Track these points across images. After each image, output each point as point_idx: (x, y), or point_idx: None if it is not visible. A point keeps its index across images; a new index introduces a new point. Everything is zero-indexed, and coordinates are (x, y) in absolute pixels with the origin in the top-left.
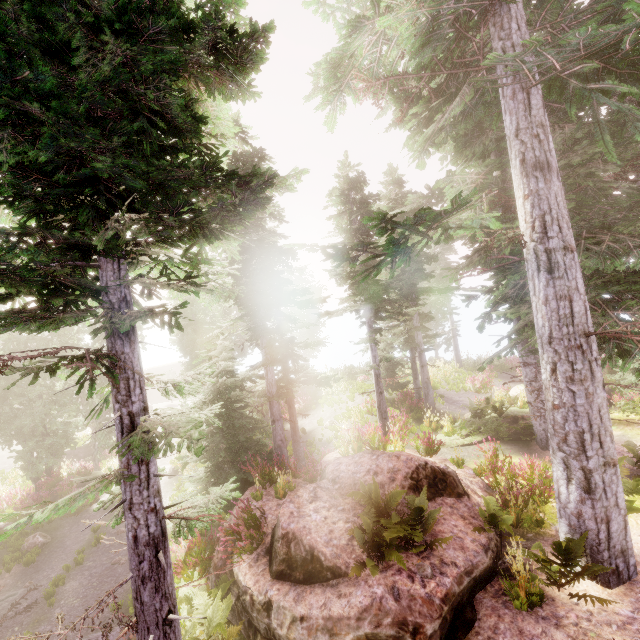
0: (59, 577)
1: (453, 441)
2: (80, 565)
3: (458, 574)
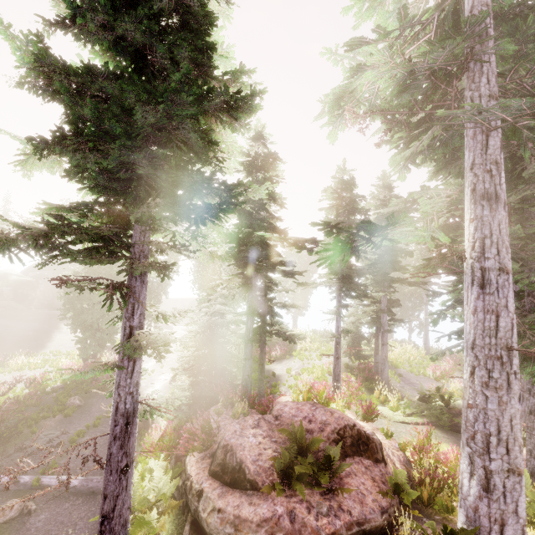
0: (81, 431)
1: (395, 416)
2: (96, 427)
3: (349, 521)
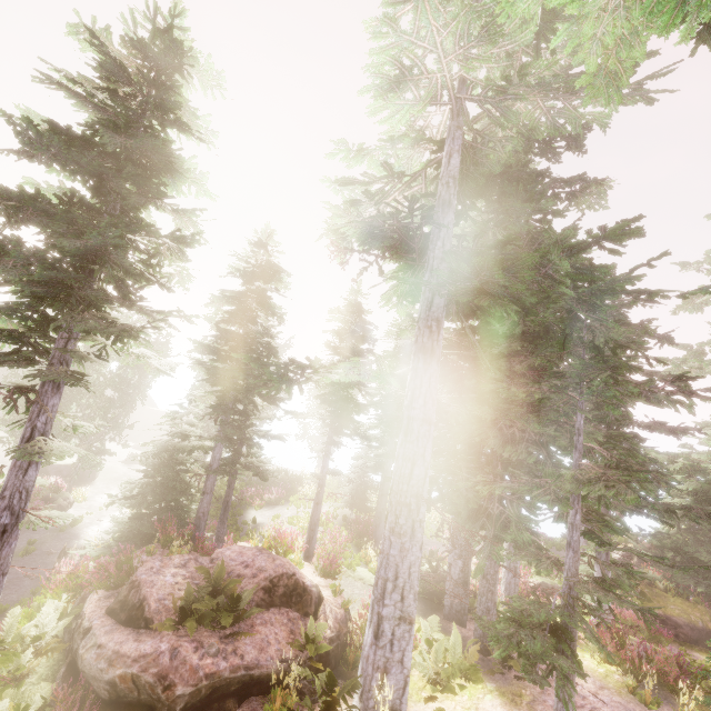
0: None
1: (373, 579)
2: None
3: (238, 664)
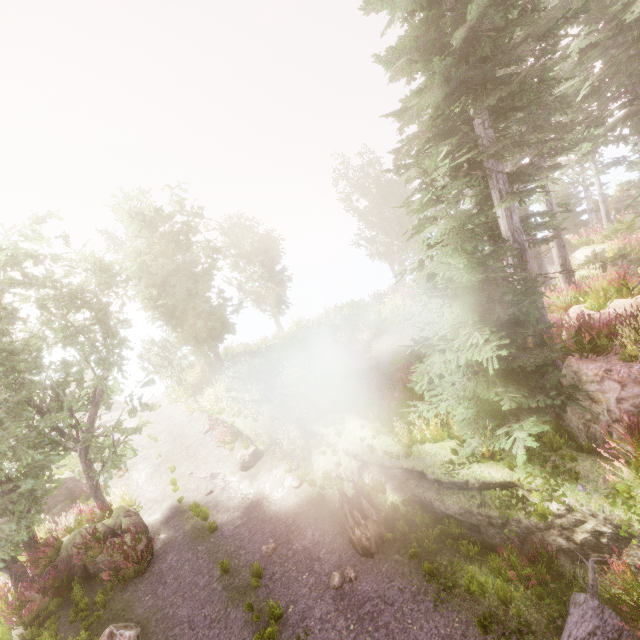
0: None
1: None
2: (277, 621)
3: None
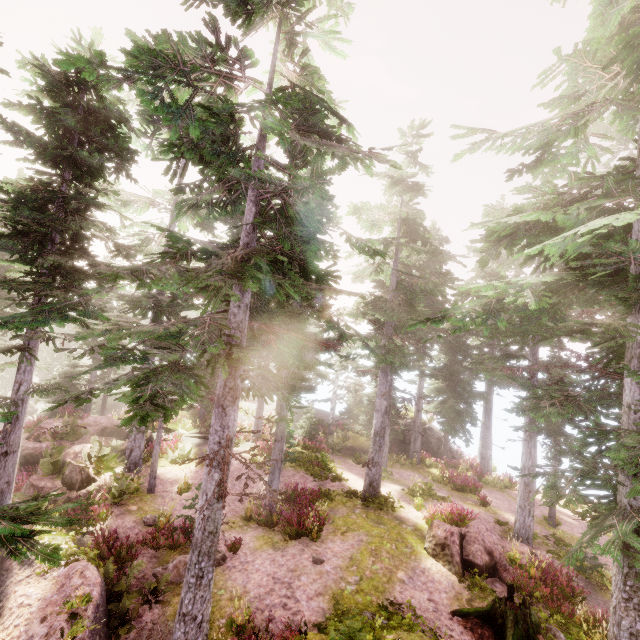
0: None
1: (185, 433)
2: None
3: None
